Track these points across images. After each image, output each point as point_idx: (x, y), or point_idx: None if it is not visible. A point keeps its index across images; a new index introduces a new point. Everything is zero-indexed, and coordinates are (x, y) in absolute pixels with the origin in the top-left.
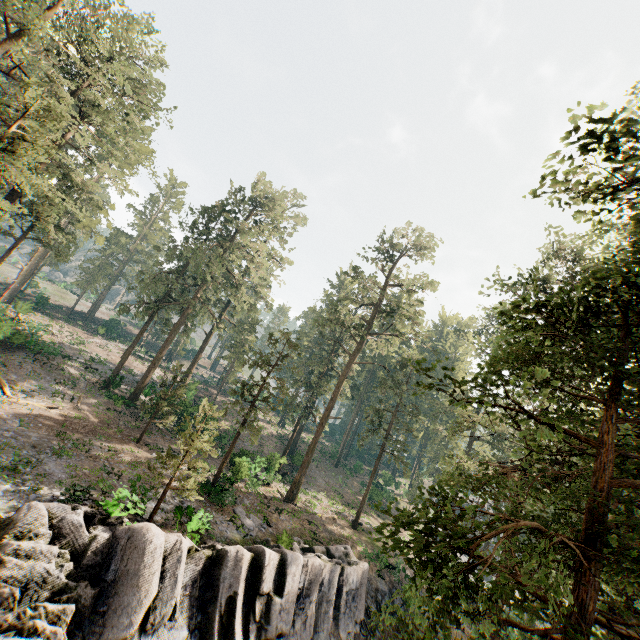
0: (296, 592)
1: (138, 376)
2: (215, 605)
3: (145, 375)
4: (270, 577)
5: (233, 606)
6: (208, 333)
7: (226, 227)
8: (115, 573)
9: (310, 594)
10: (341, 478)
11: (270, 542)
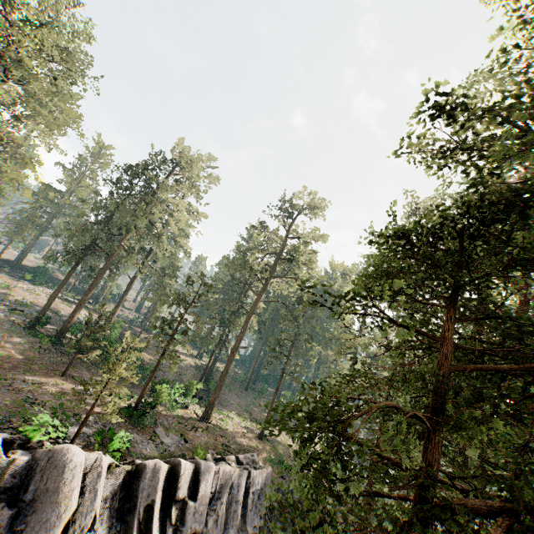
0: (209, 496)
1: (65, 317)
2: (134, 514)
3: (71, 315)
4: (185, 484)
5: (151, 513)
6: (132, 278)
7: (149, 185)
8: (34, 492)
9: (221, 496)
10: (250, 399)
11: (186, 455)
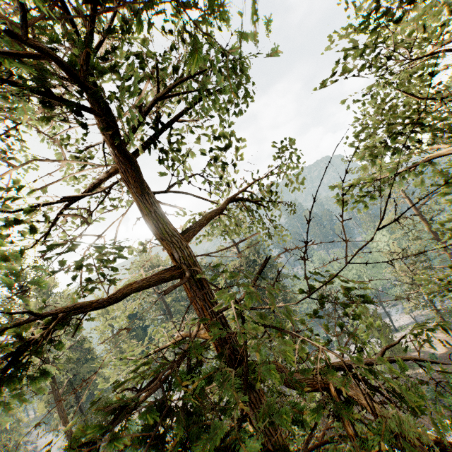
0: None
1: None
2: None
3: None
4: None
5: None
6: None
7: None
8: None
9: None
10: None
11: None
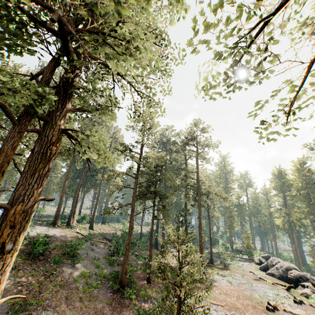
0: None
1: None
2: None
3: None
4: None
5: None
6: None
7: None
8: None
9: None
10: None
11: None
